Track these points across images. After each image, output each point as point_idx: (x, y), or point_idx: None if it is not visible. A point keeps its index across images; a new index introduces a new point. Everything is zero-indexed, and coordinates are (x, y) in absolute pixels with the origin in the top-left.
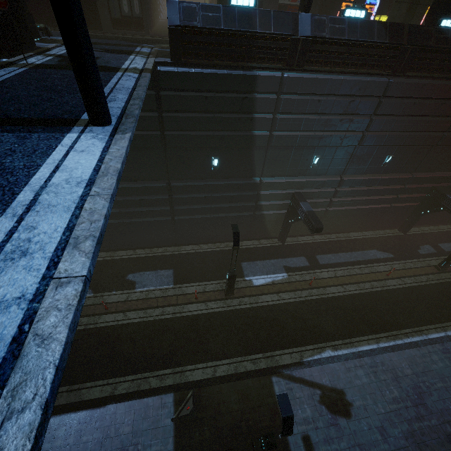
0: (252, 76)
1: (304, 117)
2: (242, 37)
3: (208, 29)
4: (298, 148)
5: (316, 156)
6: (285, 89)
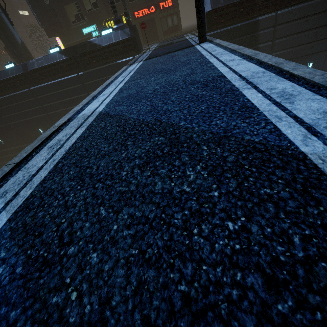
0: (256, 21)
1: (295, 36)
2: (247, 2)
3: (227, 5)
4: (293, 60)
5: (309, 63)
6: (279, 22)
